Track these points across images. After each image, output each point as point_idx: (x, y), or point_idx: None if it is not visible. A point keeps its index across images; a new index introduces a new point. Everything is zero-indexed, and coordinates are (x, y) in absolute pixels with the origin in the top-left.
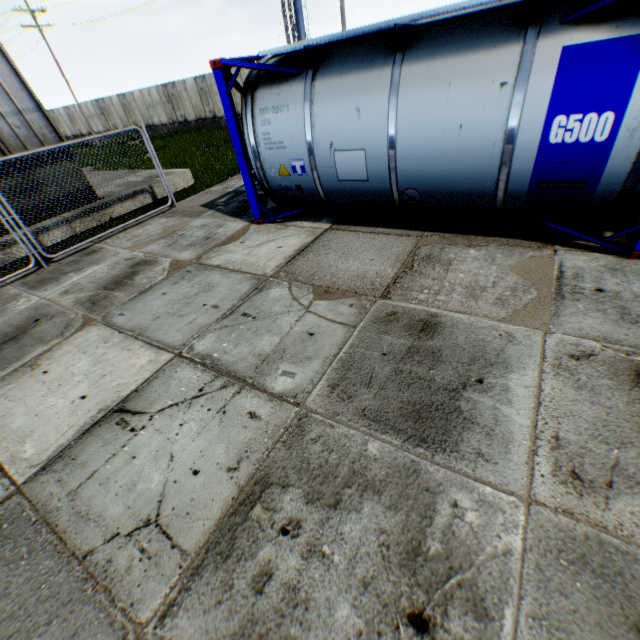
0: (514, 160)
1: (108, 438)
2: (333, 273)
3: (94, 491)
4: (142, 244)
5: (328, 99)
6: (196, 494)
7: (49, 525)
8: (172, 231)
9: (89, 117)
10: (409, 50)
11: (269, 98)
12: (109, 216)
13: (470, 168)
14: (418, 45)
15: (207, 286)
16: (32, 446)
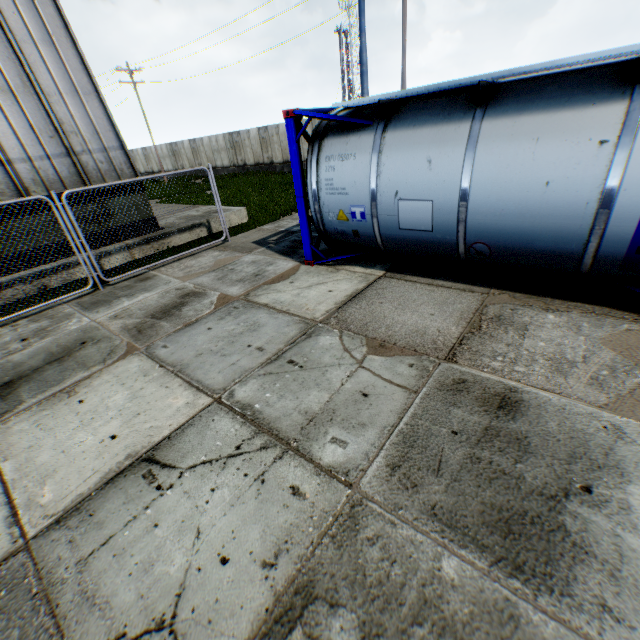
0: (610, 221)
1: (131, 493)
2: (389, 325)
3: (106, 563)
4: (193, 275)
5: (398, 149)
6: (222, 593)
7: (49, 602)
8: (223, 265)
9: (161, 157)
10: (491, 105)
11: (336, 146)
12: (166, 245)
13: (554, 226)
14: (502, 101)
15: (253, 325)
16: (51, 489)
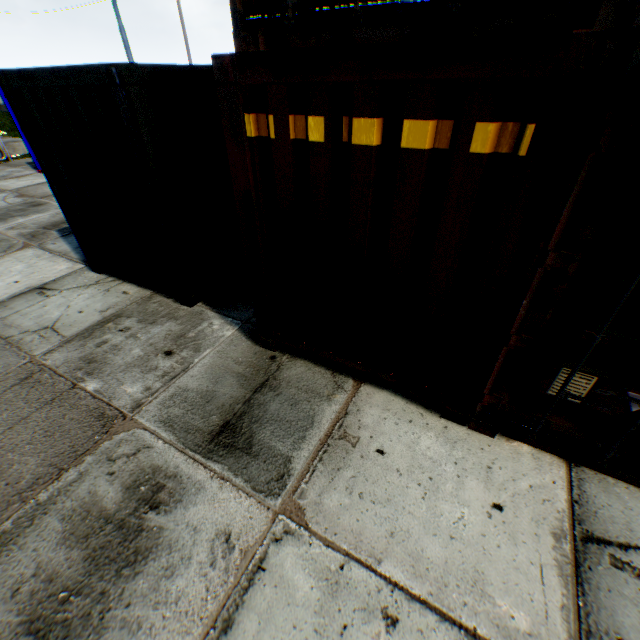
0: None
1: None
2: (38, 191)
3: None
4: None
5: None
6: None
7: None
8: None
9: None
10: None
11: None
12: None
13: None
14: None
15: None
16: None
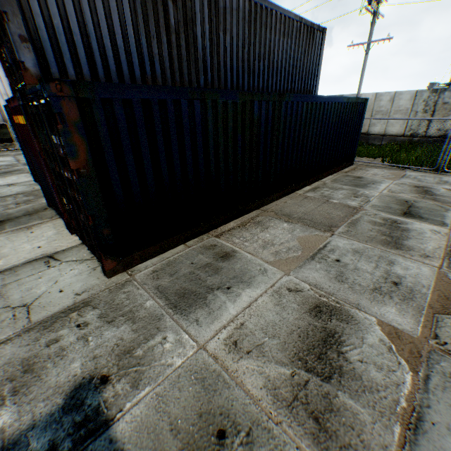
0: None
1: None
2: None
3: None
4: None
5: None
6: None
7: None
8: None
9: None
10: None
11: None
12: None
13: None
14: None
15: None
16: None
